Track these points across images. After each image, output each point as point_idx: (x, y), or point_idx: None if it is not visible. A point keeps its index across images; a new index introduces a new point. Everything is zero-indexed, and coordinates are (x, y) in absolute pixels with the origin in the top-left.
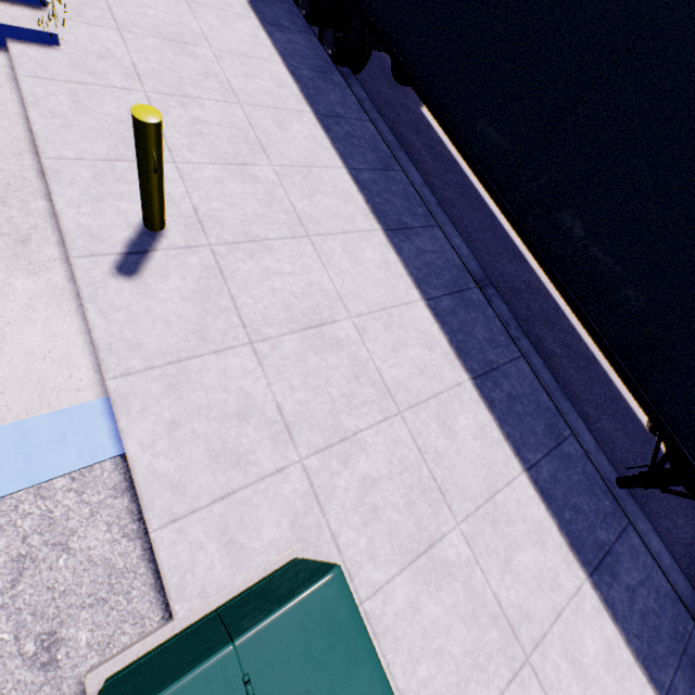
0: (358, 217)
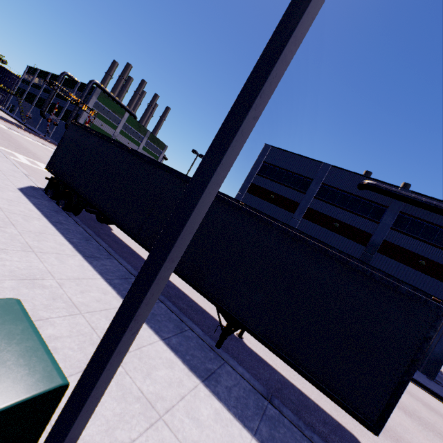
0: (68, 250)
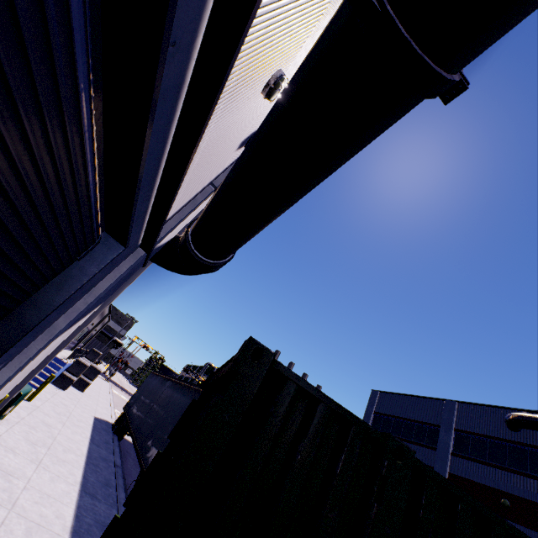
0: (84, 435)
